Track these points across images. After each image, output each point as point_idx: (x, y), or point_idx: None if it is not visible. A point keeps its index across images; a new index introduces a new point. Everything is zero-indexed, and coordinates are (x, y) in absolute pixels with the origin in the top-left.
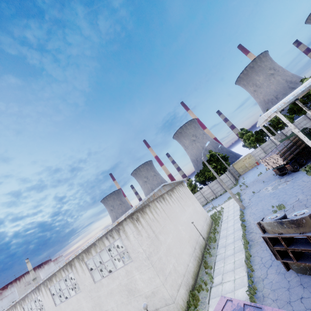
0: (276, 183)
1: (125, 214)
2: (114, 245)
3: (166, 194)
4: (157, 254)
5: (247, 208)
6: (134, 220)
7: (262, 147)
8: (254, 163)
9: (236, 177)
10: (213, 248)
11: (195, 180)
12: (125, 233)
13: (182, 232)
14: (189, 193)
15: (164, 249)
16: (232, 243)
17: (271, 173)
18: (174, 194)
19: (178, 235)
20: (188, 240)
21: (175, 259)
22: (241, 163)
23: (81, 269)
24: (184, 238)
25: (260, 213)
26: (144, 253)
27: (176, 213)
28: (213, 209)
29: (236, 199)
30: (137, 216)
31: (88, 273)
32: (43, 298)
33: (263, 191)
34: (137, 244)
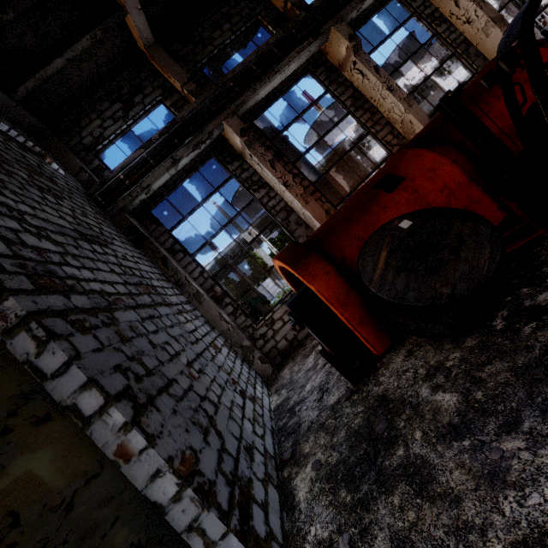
0: None
1: None
2: None
3: None
4: None
5: None
6: None
7: None
8: None
9: None
10: None
11: None
12: None
13: None
14: None
15: None
16: None
17: None
18: None
19: None
20: None
21: None
22: None
23: None
24: None
25: None
26: None
27: None
28: None
29: None
30: None
31: None
32: None
33: None
34: None
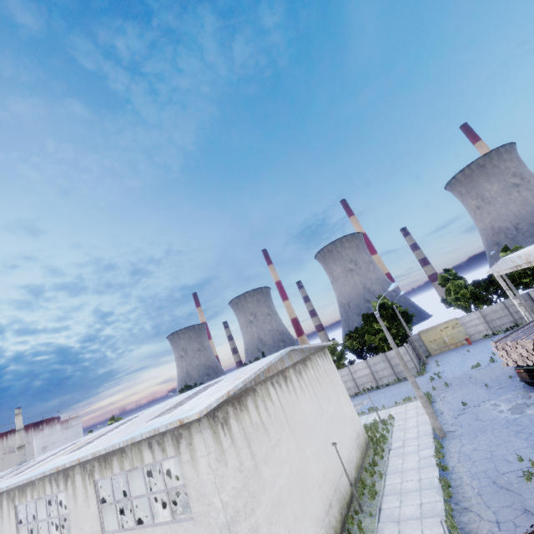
0: (520, 399)
1: (201, 402)
2: (161, 467)
3: (293, 369)
4: (251, 516)
5: (450, 436)
6: (217, 424)
7: (483, 313)
8: (461, 339)
9: (422, 358)
10: (369, 514)
11: (343, 343)
12: (191, 448)
13: (310, 462)
14: (334, 373)
15: (268, 502)
16: (417, 520)
17: (504, 371)
18: (307, 371)
19: (301, 469)
20: (320, 484)
21: (287, 531)
22: (437, 333)
23: (84, 493)
24: (313, 477)
25: (485, 463)
26: (221, 513)
27: (305, 415)
28: (371, 411)
29: (430, 412)
30: (225, 413)
31: (94, 506)
32: (1, 521)
33: (488, 408)
34: (211, 485)
